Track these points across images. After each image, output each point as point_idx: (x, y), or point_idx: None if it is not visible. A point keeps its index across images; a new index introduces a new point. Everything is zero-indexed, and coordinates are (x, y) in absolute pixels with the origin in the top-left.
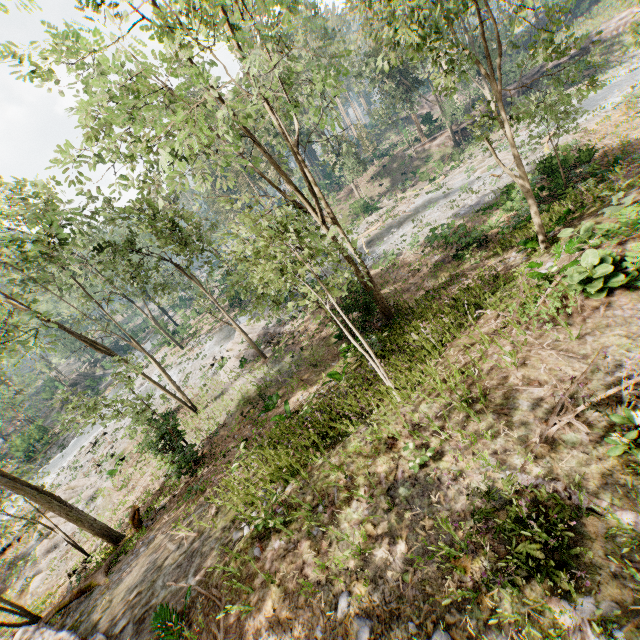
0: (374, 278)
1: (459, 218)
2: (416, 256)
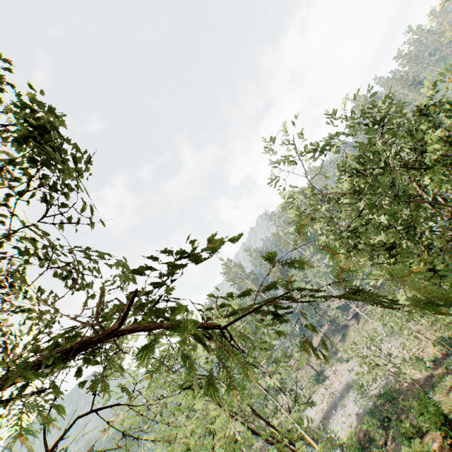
0: None
1: (359, 418)
2: None
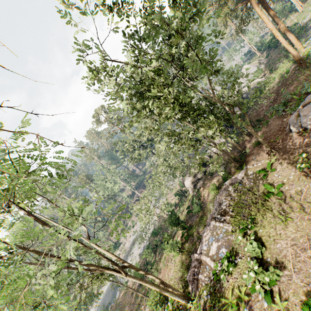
0: (122, 300)
1: (141, 255)
2: (132, 282)
